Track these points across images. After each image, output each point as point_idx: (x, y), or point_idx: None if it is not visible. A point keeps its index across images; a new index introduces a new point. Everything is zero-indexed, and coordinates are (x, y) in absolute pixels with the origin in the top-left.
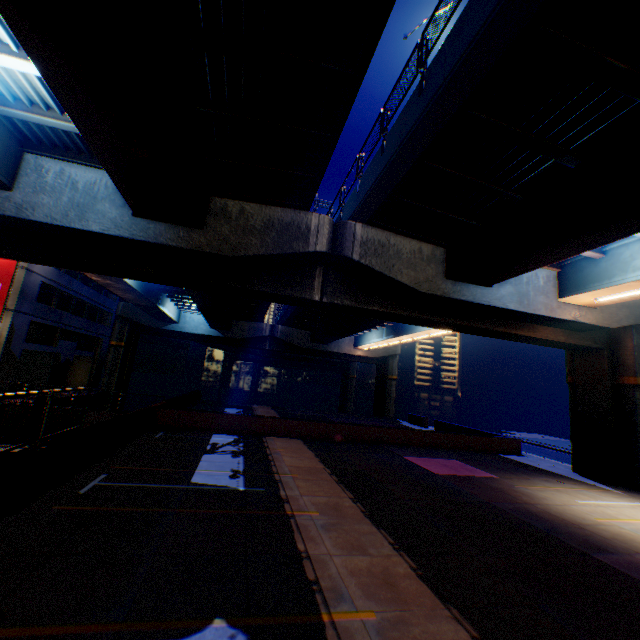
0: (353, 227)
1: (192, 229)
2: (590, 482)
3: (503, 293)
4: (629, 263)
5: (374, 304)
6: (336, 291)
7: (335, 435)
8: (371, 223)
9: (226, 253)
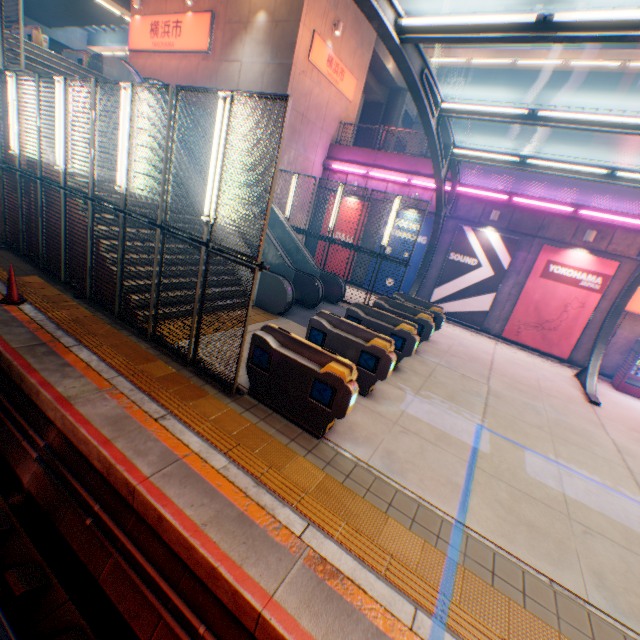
0: None
1: None
2: None
3: (59, 36)
4: (102, 41)
5: None
6: None
7: None
8: None
9: None
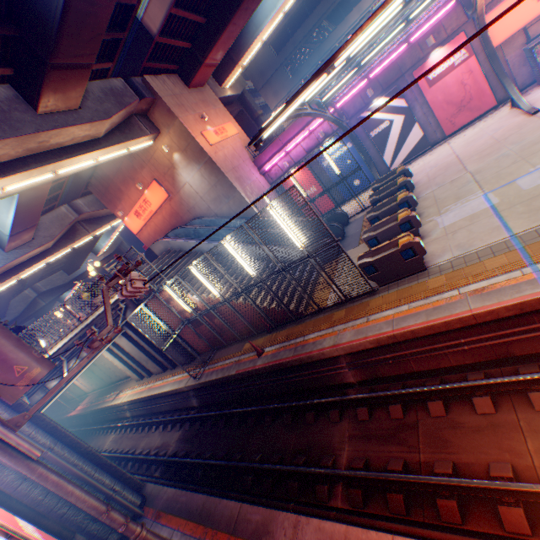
0: (38, 285)
1: (5, 318)
2: None
3: (85, 266)
4: (100, 247)
5: (60, 293)
6: (48, 299)
7: None
8: (41, 281)
9: (19, 315)
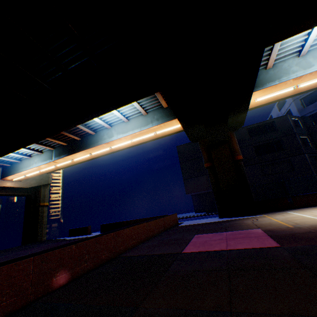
0: None
1: None
2: (248, 217)
3: None
4: (289, 69)
5: None
6: None
7: (55, 277)
8: None
9: None
